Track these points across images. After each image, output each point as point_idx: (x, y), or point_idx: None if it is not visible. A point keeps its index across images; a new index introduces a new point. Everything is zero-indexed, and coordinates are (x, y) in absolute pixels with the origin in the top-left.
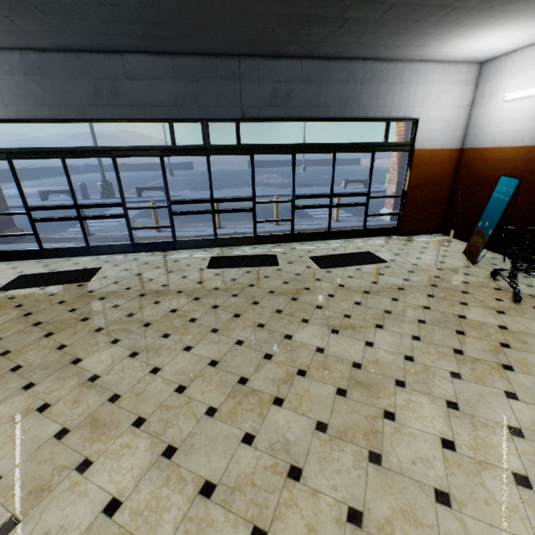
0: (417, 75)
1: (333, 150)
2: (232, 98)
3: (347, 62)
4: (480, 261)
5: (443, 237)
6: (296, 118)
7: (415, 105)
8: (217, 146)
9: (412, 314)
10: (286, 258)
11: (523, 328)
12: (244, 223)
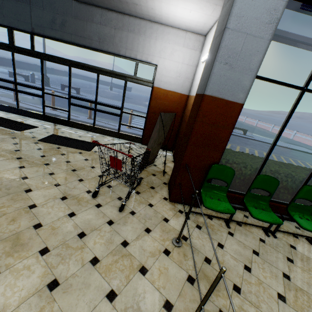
0: (157, 33)
1: (97, 71)
2: (26, 16)
3: (105, 11)
4: (150, 170)
5: (167, 153)
6: (69, 41)
7: (154, 55)
8: (18, 47)
9: (1, 177)
10: (37, 130)
11: (44, 212)
12: (79, 114)
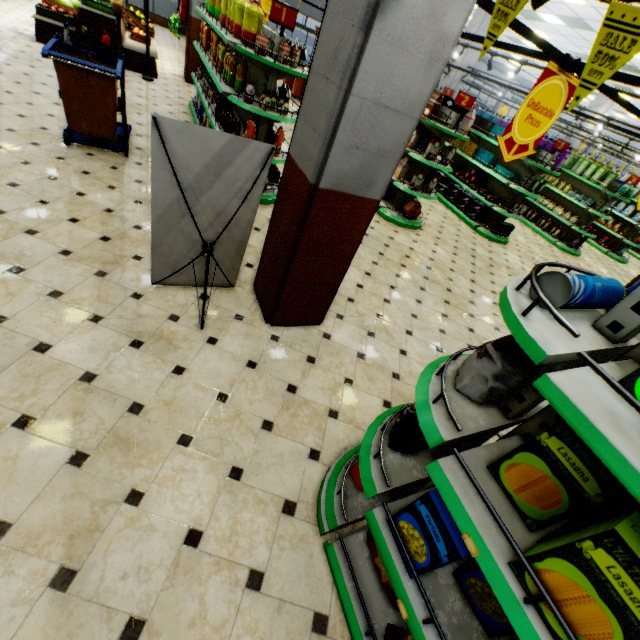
0: None
1: None
2: (309, 7)
3: None
4: None
5: None
6: None
7: None
8: (298, 24)
9: None
10: None
11: None
12: None
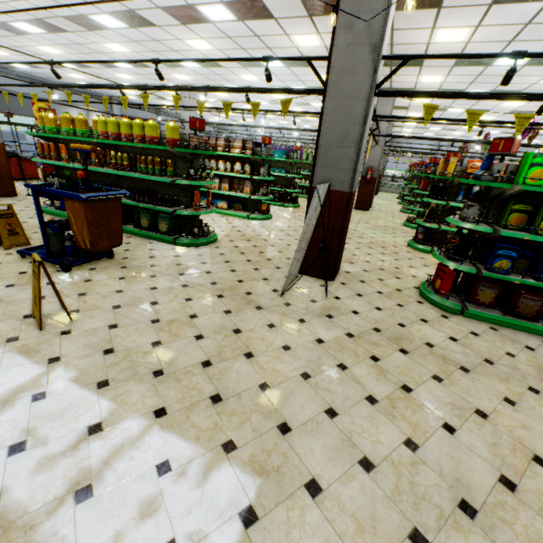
0: (69, 110)
1: None
2: (5, 106)
3: None
4: None
5: None
6: (31, 116)
7: None
8: (1, 121)
9: None
10: None
11: None
12: None
